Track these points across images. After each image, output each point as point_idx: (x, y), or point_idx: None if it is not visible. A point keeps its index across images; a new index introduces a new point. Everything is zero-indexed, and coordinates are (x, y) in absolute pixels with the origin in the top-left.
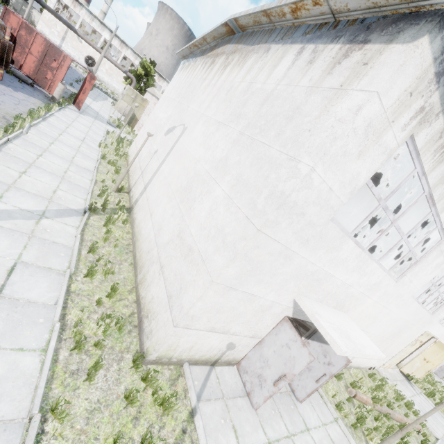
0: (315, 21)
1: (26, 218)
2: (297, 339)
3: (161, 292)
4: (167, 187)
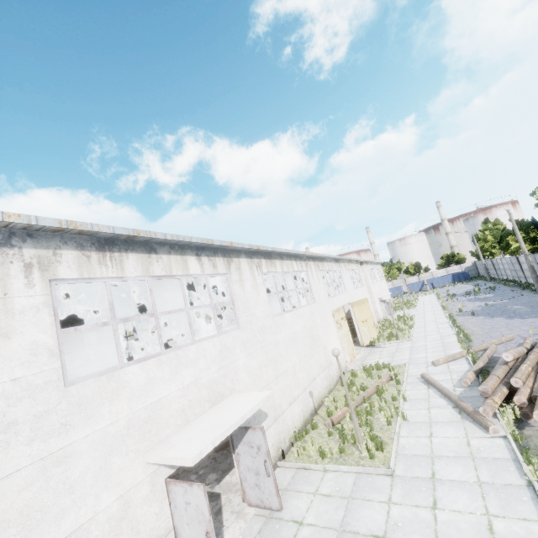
0: None
1: None
2: (185, 487)
3: None
4: None
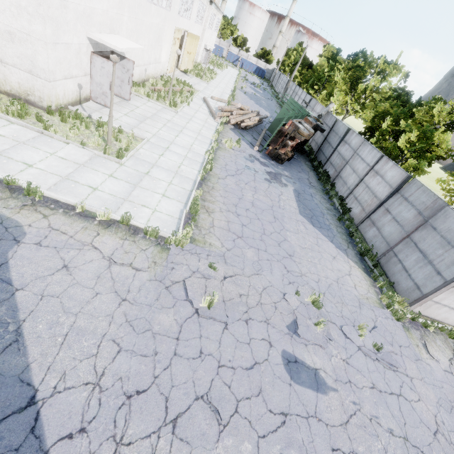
0: None
1: None
2: (104, 61)
3: (21, 75)
4: None
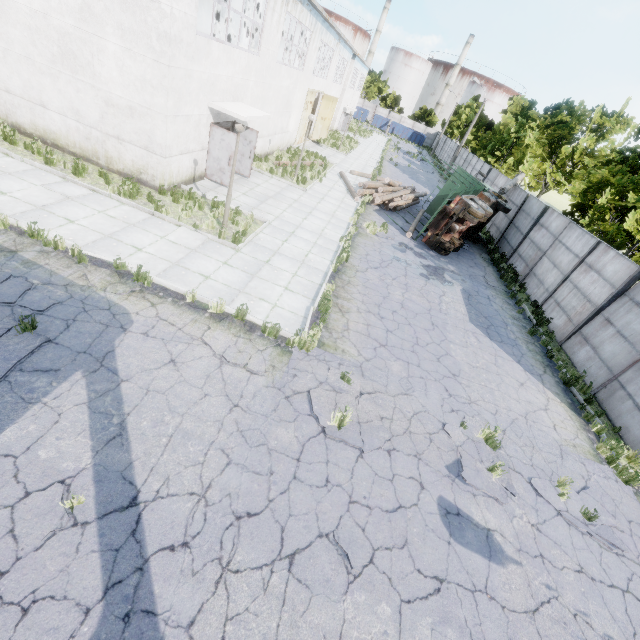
0: None
1: None
2: (224, 132)
3: (136, 152)
4: (29, 63)
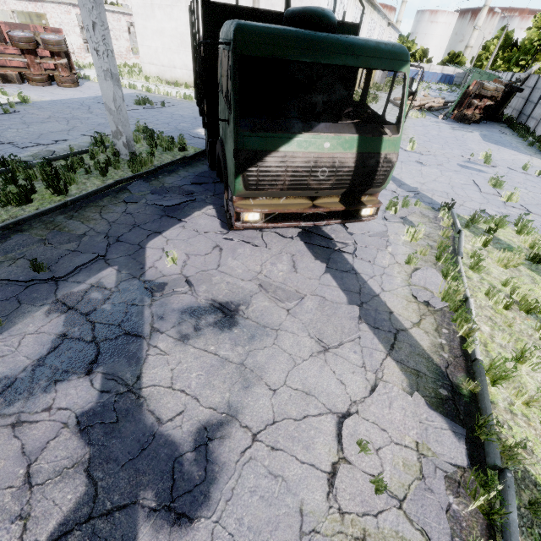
0: None
1: None
2: None
3: None
4: None
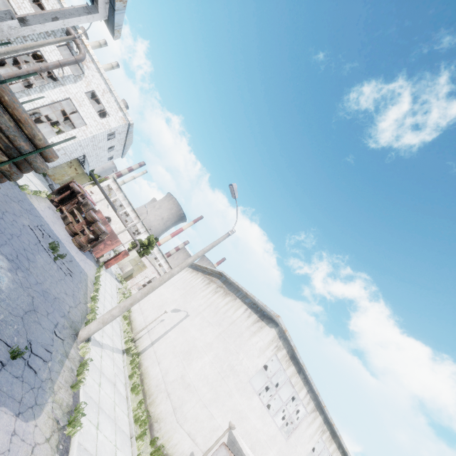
0: (252, 300)
1: (110, 350)
2: (227, 454)
3: (168, 407)
4: (173, 348)
